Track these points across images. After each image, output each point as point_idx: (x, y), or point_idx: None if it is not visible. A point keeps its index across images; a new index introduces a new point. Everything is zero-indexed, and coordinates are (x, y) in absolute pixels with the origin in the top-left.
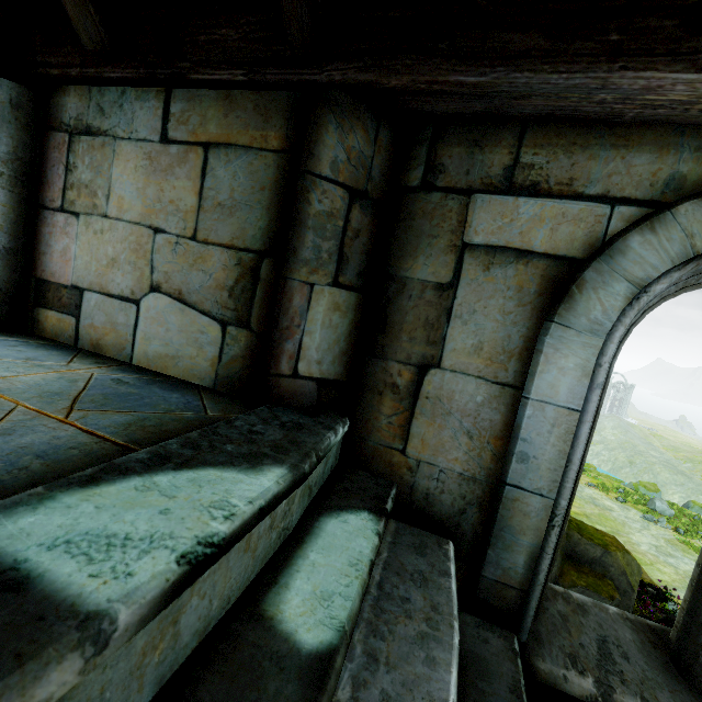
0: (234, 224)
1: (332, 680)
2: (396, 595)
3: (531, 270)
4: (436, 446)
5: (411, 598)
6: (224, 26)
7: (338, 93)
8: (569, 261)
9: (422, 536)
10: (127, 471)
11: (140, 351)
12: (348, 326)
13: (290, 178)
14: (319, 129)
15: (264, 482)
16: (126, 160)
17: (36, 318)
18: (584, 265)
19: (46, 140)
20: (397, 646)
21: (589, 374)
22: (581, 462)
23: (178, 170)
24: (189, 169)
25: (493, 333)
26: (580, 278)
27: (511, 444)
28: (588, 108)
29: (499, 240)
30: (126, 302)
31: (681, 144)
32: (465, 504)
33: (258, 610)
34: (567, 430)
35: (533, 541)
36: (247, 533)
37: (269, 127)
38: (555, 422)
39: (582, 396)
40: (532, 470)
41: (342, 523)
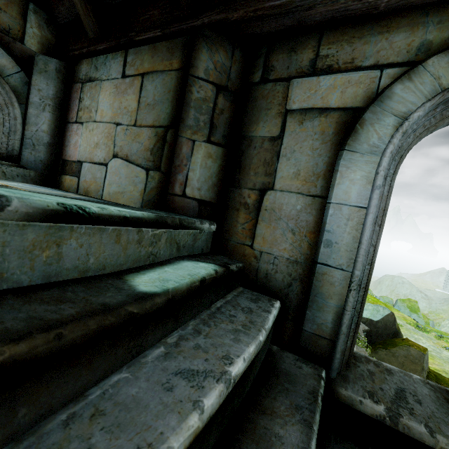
0: (154, 113)
1: (149, 303)
2: (227, 313)
3: (329, 120)
4: (271, 241)
5: (237, 316)
6: (151, 10)
7: (208, 31)
8: (354, 110)
9: (259, 296)
10: (61, 196)
11: (106, 191)
12: (217, 168)
13: (183, 82)
14: (197, 51)
15: (134, 211)
16: (106, 91)
17: (61, 181)
18: (364, 111)
19: (72, 89)
20: (216, 331)
21: (371, 182)
22: (374, 250)
23: (129, 90)
24: (134, 89)
25: (306, 164)
26: (361, 118)
27: (320, 236)
28: (353, 6)
29: (308, 105)
30: (101, 165)
31: (427, 22)
32: (291, 279)
33: (121, 277)
34: (358, 222)
35: (338, 303)
36: (114, 225)
37: (173, 58)
38: (349, 217)
39: (367, 197)
40: (335, 251)
41: (194, 264)
